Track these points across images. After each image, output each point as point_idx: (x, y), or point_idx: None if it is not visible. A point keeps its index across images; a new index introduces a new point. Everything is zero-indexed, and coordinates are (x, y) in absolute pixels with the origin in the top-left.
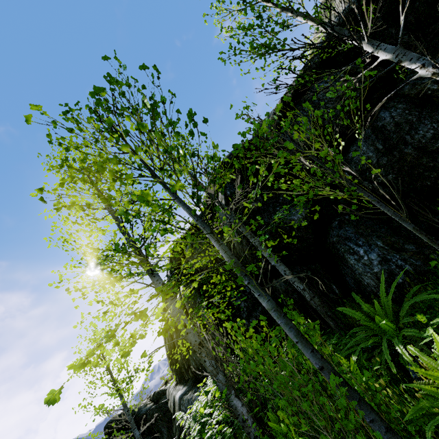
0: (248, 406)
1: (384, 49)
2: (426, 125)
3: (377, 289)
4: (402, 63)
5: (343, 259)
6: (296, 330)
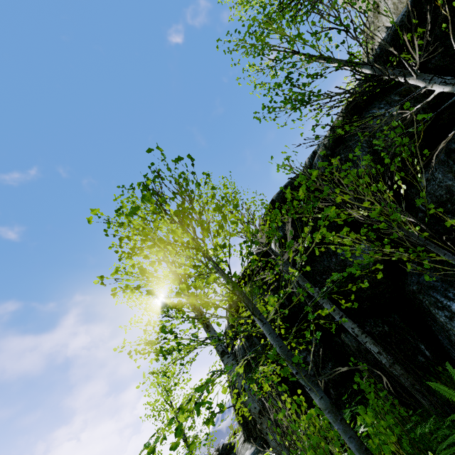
0: None
1: (439, 82)
2: None
3: None
4: None
5: (429, 313)
6: (358, 442)
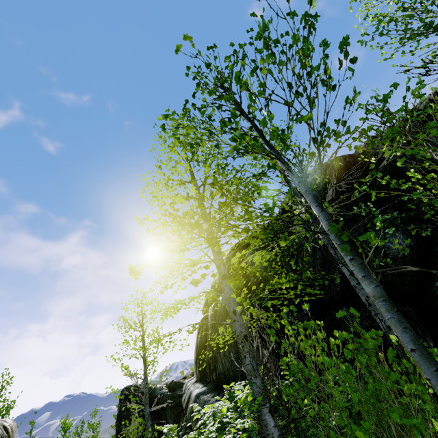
0: (281, 431)
1: None
2: None
3: None
4: None
5: None
6: (415, 335)
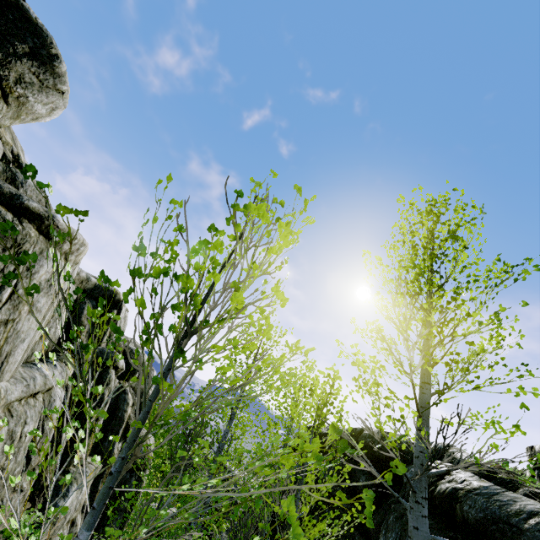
0: None
1: None
2: None
3: None
4: None
5: None
6: None
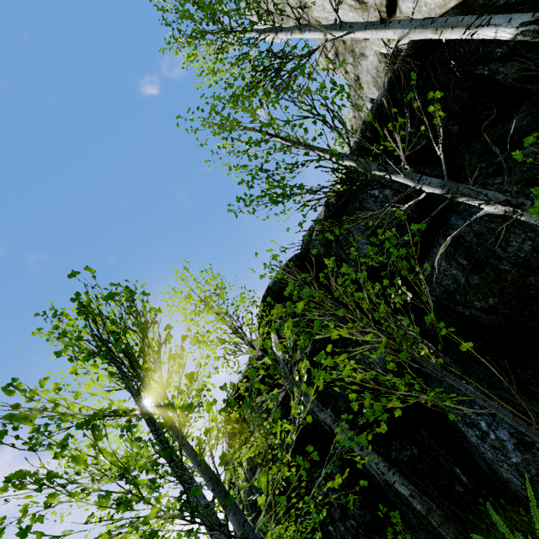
0: None
1: (428, 183)
2: (518, 235)
3: (527, 493)
4: (457, 199)
5: (459, 429)
6: None
